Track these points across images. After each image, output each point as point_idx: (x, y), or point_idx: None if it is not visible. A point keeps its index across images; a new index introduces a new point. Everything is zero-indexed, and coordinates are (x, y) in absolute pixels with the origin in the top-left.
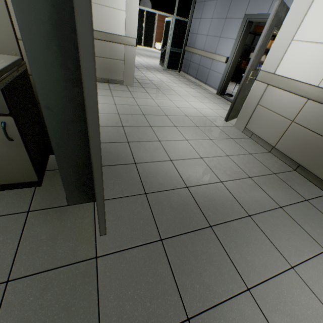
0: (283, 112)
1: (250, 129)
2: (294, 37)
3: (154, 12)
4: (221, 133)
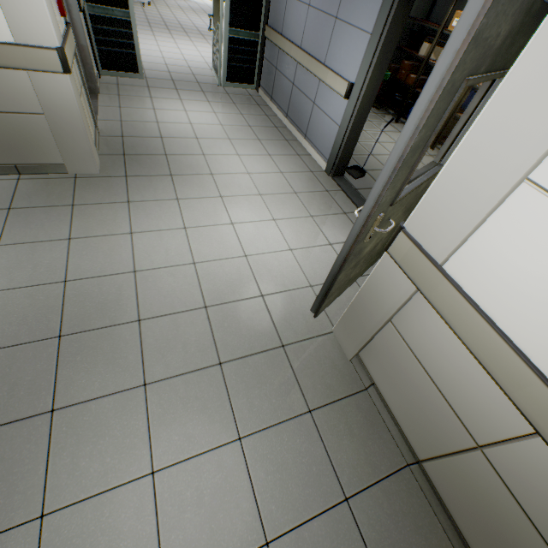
0: (457, 399)
1: (368, 368)
2: (536, 167)
3: None
4: (285, 389)
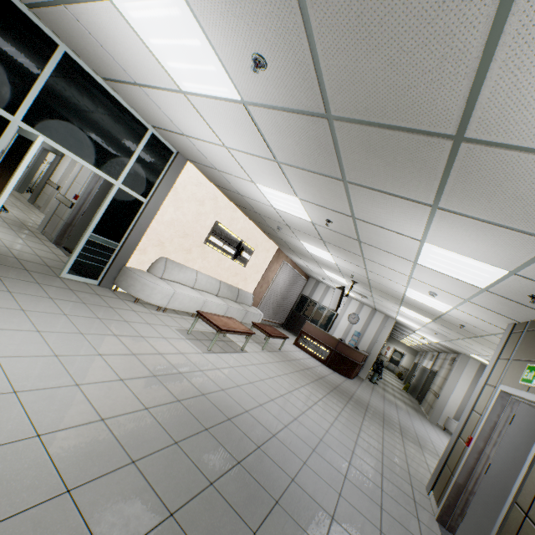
0: None
1: None
2: None
3: (82, 163)
4: None
